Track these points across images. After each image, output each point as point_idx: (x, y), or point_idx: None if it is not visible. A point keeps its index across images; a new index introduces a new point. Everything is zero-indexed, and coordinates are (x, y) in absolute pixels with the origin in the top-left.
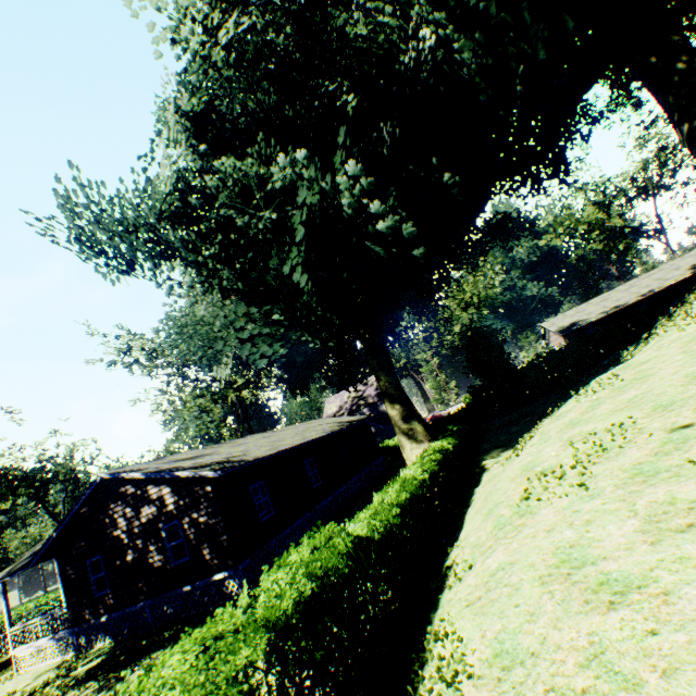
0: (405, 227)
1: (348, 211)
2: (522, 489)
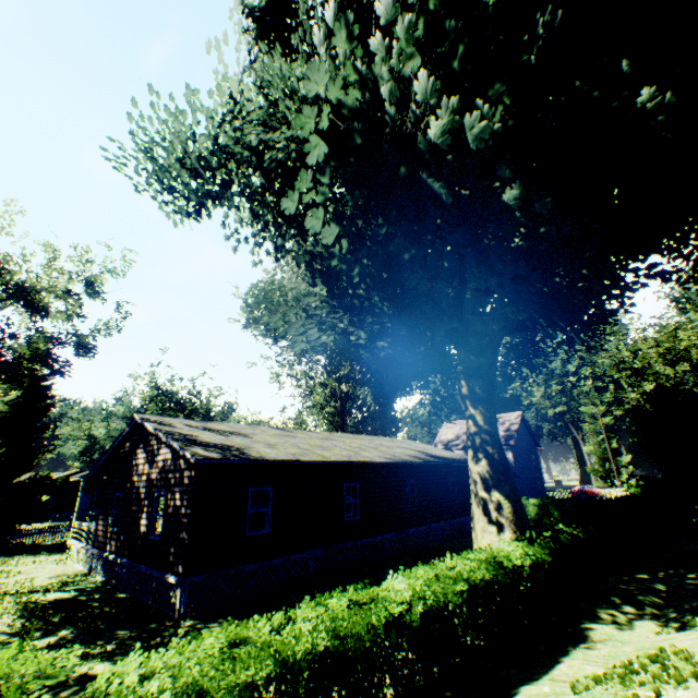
0: (468, 123)
1: (390, 111)
2: None
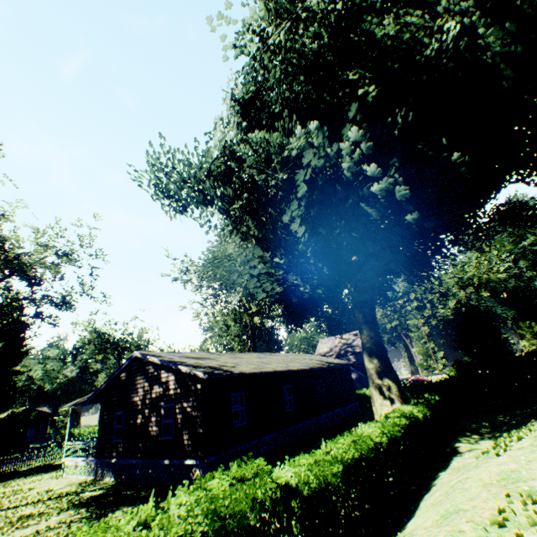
0: (398, 190)
1: (347, 174)
2: (496, 507)
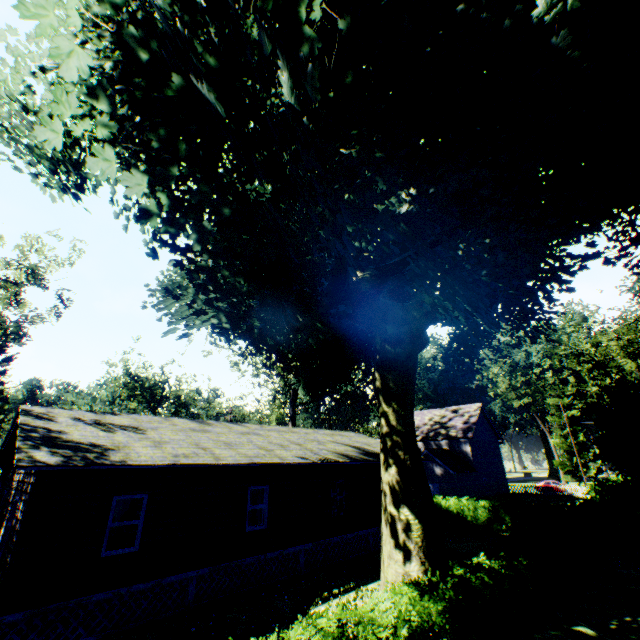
0: None
1: None
2: None
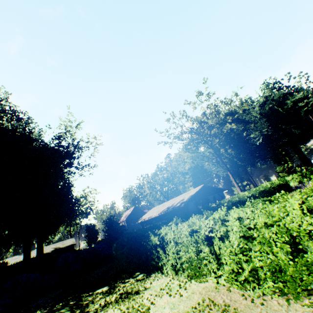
0: None
1: None
2: None
